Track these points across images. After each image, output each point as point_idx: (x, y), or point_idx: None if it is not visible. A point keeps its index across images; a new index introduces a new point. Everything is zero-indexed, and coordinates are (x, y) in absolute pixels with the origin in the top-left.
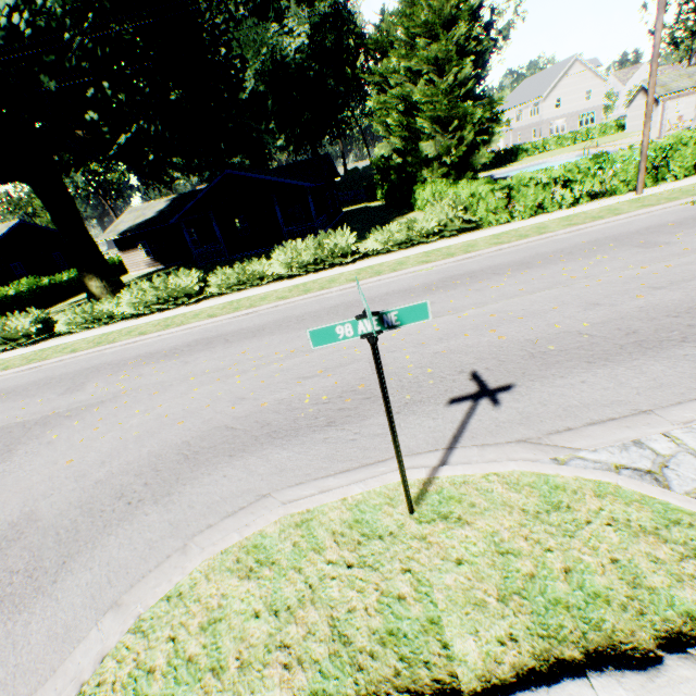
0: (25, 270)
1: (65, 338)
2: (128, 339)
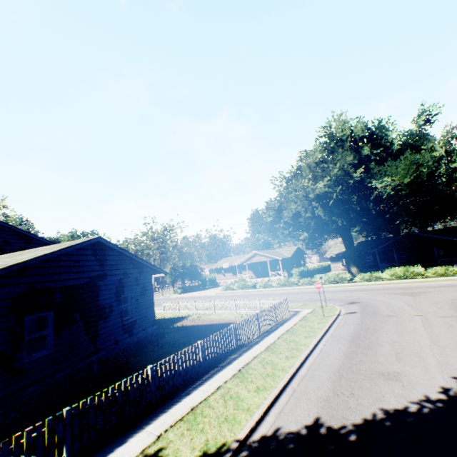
0: (295, 264)
1: (361, 283)
2: (405, 283)
